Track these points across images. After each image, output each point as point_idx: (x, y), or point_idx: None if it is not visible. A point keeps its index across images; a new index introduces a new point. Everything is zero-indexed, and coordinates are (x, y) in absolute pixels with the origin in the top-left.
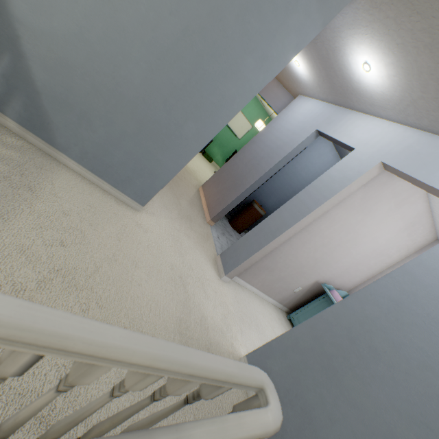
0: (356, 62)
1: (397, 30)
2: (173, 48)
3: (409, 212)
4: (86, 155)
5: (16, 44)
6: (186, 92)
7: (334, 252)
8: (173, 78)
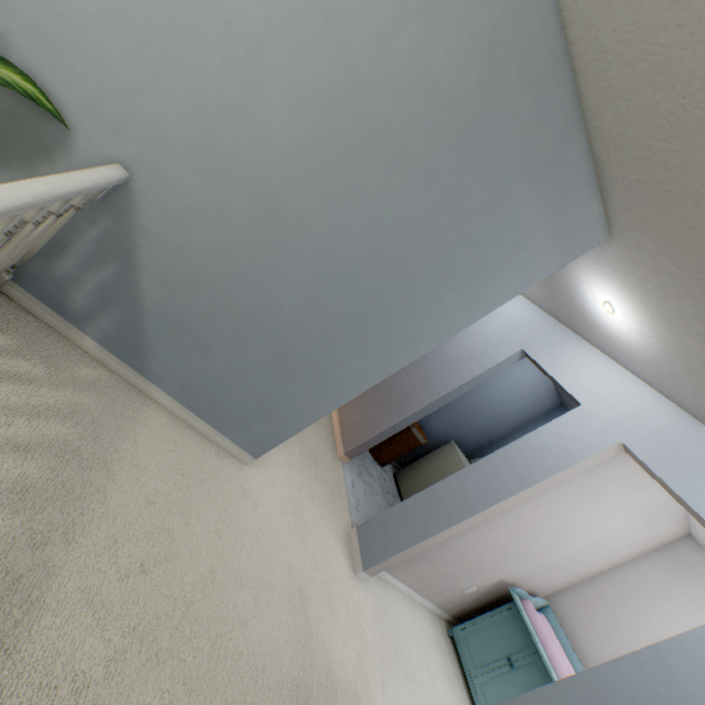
0: (593, 295)
1: (660, 298)
2: (349, 275)
3: (651, 498)
4: (188, 388)
5: (131, 254)
6: (355, 325)
7: (534, 542)
8: (341, 308)
